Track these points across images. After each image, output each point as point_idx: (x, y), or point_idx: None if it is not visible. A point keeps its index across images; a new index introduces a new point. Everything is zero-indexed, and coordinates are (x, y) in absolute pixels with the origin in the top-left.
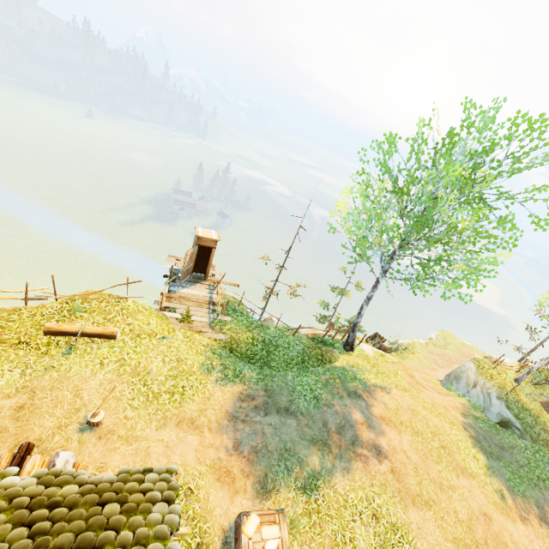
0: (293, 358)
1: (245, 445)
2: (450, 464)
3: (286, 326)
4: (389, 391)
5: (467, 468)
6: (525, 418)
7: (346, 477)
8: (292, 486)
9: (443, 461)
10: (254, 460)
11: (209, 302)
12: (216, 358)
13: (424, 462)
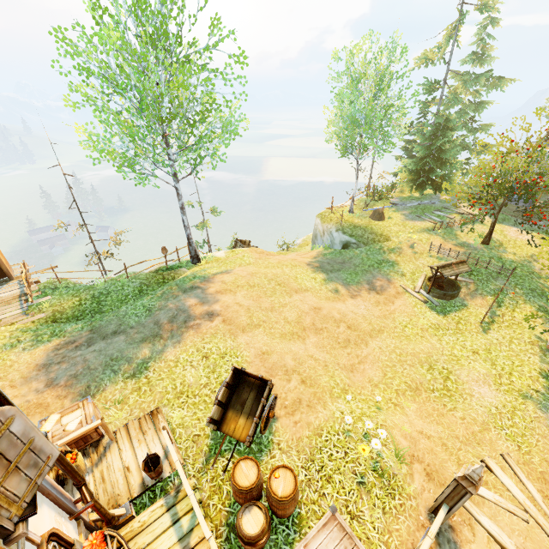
0: (129, 294)
1: (62, 378)
2: (285, 292)
3: (122, 274)
4: (231, 271)
5: (303, 288)
6: (357, 233)
7: (178, 347)
8: (120, 380)
9: (277, 293)
10: (73, 383)
11: (20, 295)
12: (28, 334)
13: (257, 302)
